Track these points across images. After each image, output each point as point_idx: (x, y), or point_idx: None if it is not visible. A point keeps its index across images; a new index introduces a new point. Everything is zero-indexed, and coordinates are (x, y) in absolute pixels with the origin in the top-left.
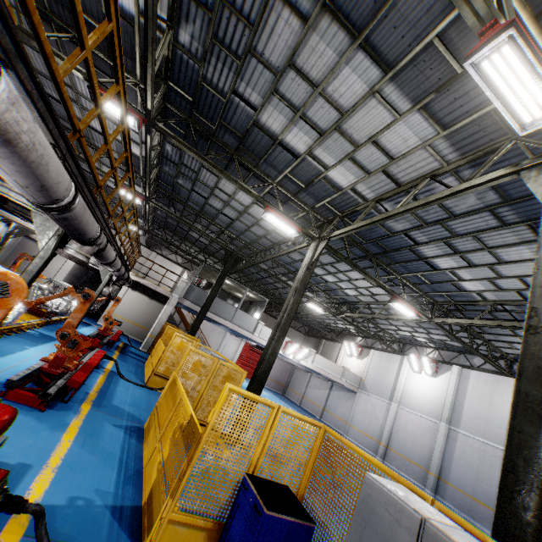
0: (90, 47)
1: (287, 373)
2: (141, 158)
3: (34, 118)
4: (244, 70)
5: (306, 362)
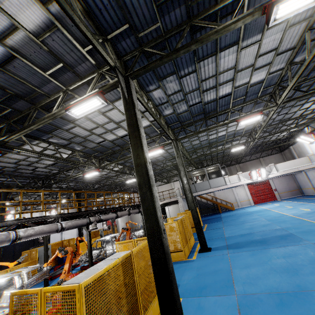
0: (42, 200)
1: (291, 181)
2: (121, 169)
3: (34, 228)
4: (90, 140)
5: (273, 174)
